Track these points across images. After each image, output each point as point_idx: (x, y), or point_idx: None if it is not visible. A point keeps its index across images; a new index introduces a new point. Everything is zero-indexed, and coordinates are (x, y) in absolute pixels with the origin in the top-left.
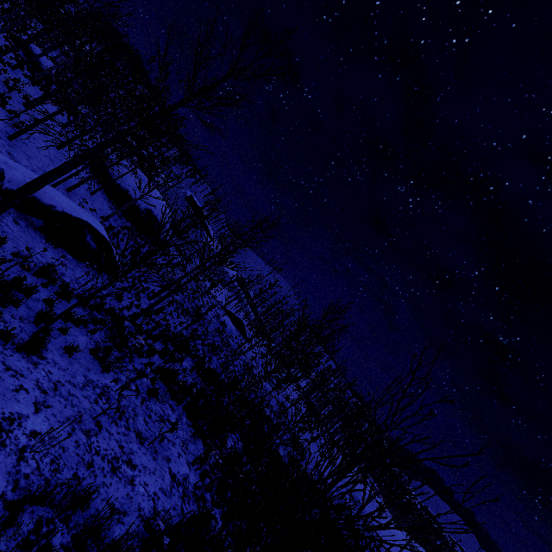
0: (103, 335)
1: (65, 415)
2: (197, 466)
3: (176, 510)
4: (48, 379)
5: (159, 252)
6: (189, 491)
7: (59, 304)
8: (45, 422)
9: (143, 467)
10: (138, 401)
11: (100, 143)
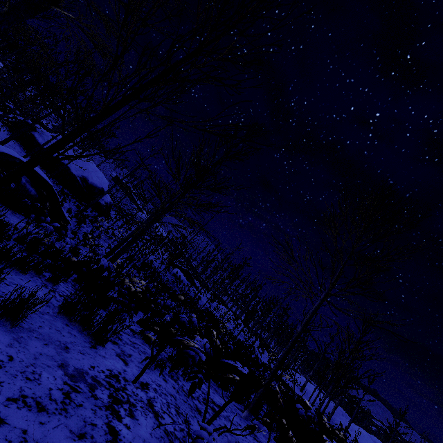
0: (71, 288)
1: None
2: None
3: None
4: None
5: (102, 217)
6: None
7: None
8: None
9: None
10: (170, 386)
11: None
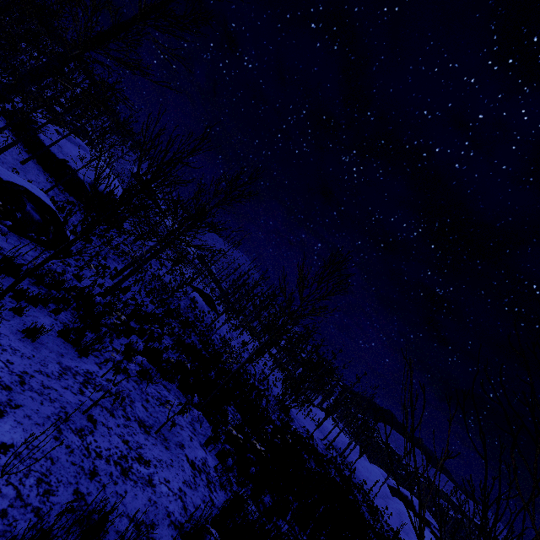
0: (70, 316)
1: (44, 414)
2: (210, 446)
3: (206, 502)
4: (9, 371)
5: (113, 230)
6: (211, 476)
7: (4, 280)
8: (16, 428)
9: (158, 461)
10: (130, 385)
11: (30, 70)
